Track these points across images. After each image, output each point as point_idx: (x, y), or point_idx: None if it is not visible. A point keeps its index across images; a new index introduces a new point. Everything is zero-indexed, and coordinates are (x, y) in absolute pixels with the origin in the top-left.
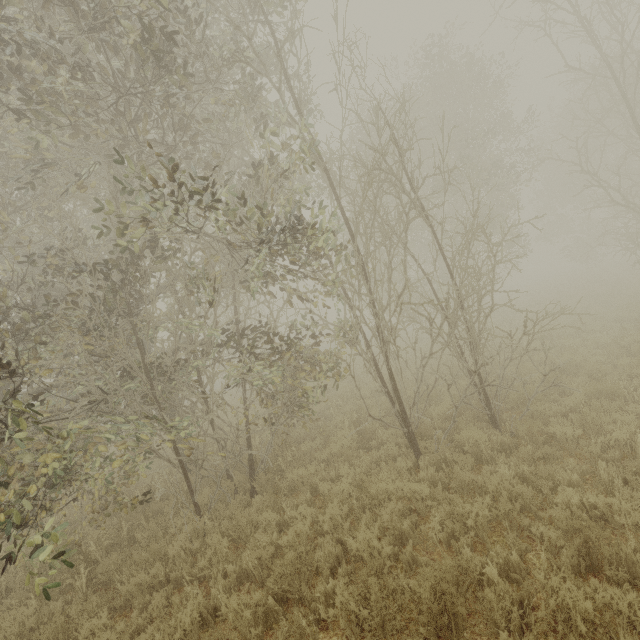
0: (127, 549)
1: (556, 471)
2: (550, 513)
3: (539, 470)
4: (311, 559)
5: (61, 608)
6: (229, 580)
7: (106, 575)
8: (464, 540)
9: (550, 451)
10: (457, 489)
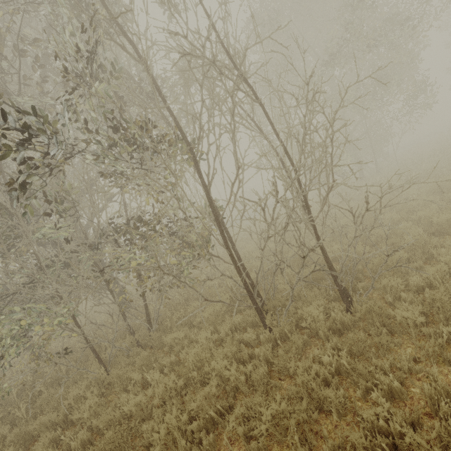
0: (57, 388)
1: (376, 372)
2: (346, 434)
3: (358, 368)
4: (136, 432)
5: (8, 430)
6: (94, 431)
7: (38, 408)
8: (254, 445)
9: (382, 340)
10: (281, 371)
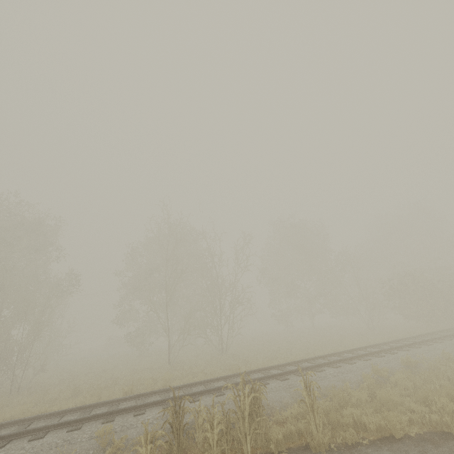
0: None
1: None
2: None
3: None
4: None
5: None
6: None
7: None
8: None
9: None
10: None
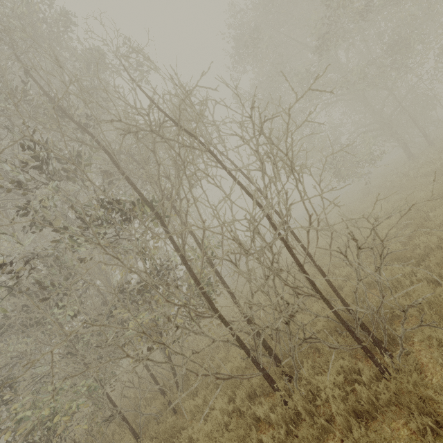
0: None
1: None
2: None
3: None
4: None
5: None
6: None
7: None
8: None
9: None
10: None
